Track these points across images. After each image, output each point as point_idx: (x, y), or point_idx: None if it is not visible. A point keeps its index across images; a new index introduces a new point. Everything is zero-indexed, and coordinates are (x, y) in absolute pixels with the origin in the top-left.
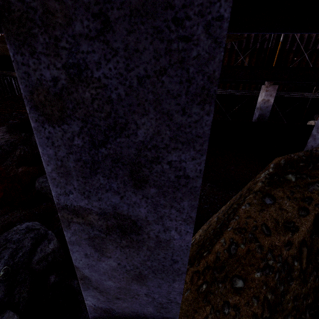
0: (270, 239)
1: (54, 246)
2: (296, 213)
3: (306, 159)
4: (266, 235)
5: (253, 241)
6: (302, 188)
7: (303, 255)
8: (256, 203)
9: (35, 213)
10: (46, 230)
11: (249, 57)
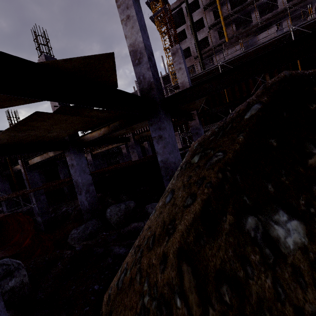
0: (149, 255)
1: (15, 284)
2: (182, 205)
3: (218, 130)
4: (149, 249)
5: (137, 263)
6: (201, 167)
7: (186, 282)
8: (160, 206)
9: (45, 259)
10: (20, 268)
11: (269, 74)
